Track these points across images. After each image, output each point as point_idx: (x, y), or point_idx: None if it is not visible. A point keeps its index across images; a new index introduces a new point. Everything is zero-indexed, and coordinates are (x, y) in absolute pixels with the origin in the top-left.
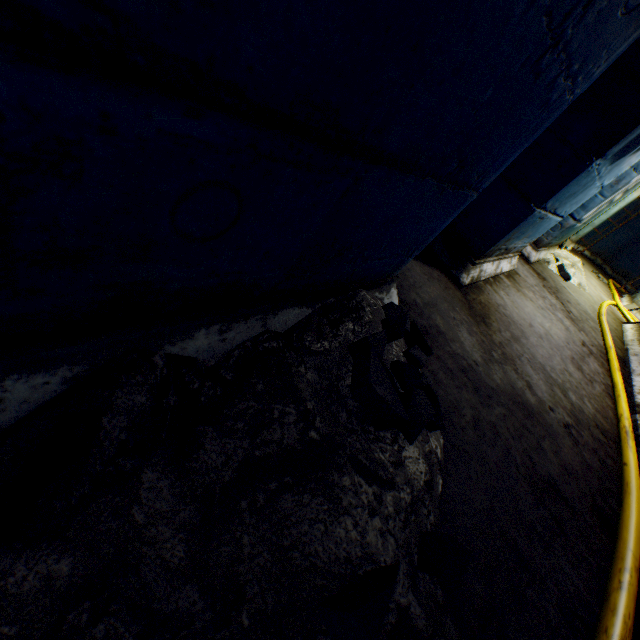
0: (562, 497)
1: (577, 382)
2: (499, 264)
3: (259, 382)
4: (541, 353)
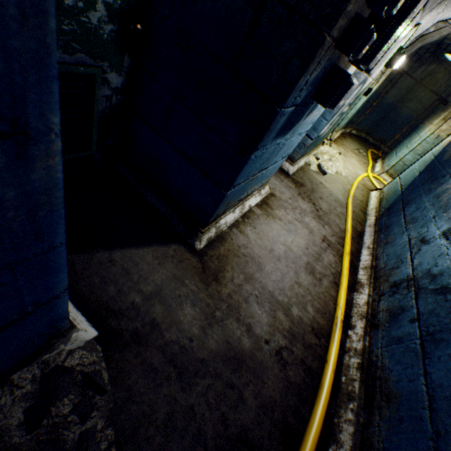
0: (250, 445)
1: (305, 289)
2: (244, 205)
3: None
4: (274, 278)
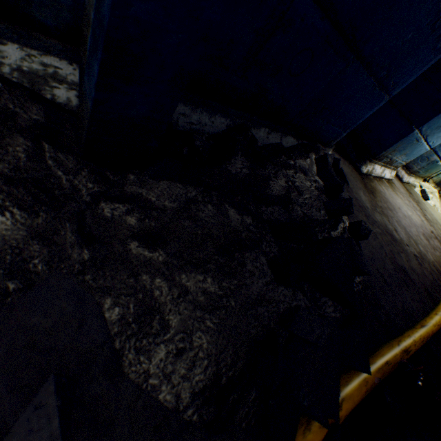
0: (408, 276)
1: (425, 244)
2: (384, 170)
3: (282, 156)
4: (404, 222)
